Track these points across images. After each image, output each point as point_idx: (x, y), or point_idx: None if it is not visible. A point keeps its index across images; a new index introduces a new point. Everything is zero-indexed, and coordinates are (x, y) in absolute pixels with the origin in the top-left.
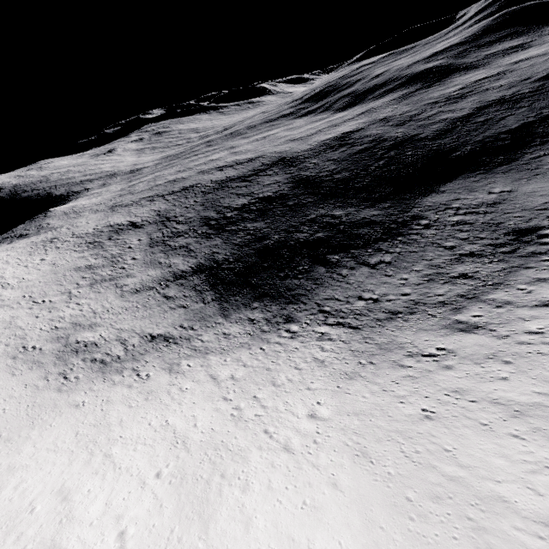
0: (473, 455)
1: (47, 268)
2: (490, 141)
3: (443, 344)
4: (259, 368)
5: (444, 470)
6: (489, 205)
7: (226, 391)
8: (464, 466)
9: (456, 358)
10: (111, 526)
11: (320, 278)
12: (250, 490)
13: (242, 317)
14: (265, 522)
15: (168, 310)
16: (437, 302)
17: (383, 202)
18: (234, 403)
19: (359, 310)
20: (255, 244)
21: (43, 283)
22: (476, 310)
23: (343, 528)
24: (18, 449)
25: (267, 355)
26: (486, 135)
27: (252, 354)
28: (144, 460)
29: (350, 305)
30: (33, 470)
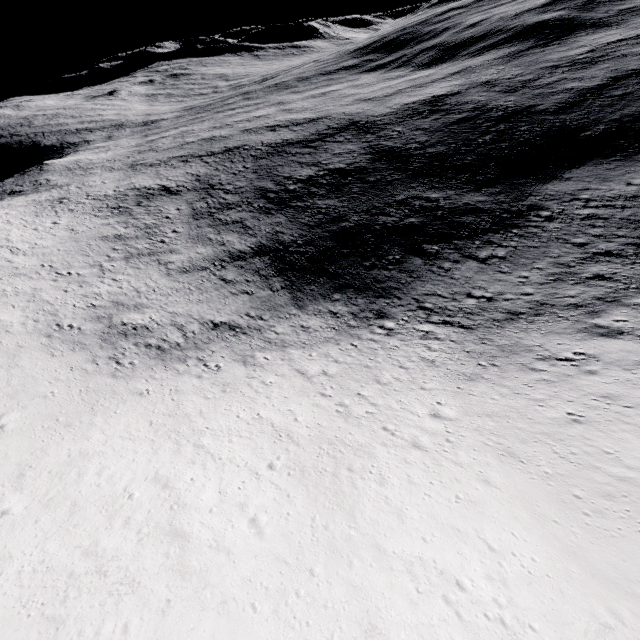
0: (639, 457)
1: (64, 233)
2: (629, 122)
3: (582, 349)
4: (355, 365)
5: (610, 471)
6: (628, 198)
7: (321, 387)
8: (632, 468)
9: (600, 364)
10: (236, 513)
11: (416, 270)
12: (389, 484)
13: (321, 310)
14: (419, 514)
15: (229, 296)
16: (568, 304)
17: (492, 186)
18: (336, 399)
19: (470, 308)
20: (329, 225)
21: (63, 252)
22: (618, 314)
23: (512, 521)
24: (85, 436)
25: (361, 352)
26: (625, 114)
27: (343, 350)
28: (247, 452)
29: (457, 303)
30: (112, 457)
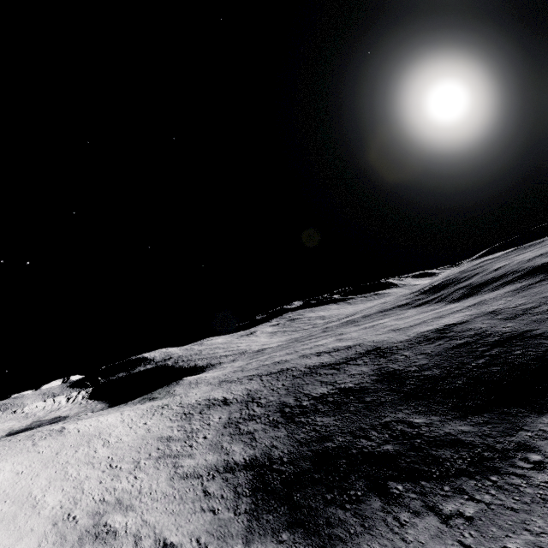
0: None
1: (142, 432)
2: None
3: None
4: None
5: None
6: None
7: None
8: None
9: None
10: None
11: (370, 516)
12: None
13: None
14: None
15: (197, 511)
16: None
17: (478, 413)
18: None
19: None
20: (315, 443)
21: (129, 447)
22: None
23: None
24: None
25: None
26: None
27: None
28: None
29: None
30: None
